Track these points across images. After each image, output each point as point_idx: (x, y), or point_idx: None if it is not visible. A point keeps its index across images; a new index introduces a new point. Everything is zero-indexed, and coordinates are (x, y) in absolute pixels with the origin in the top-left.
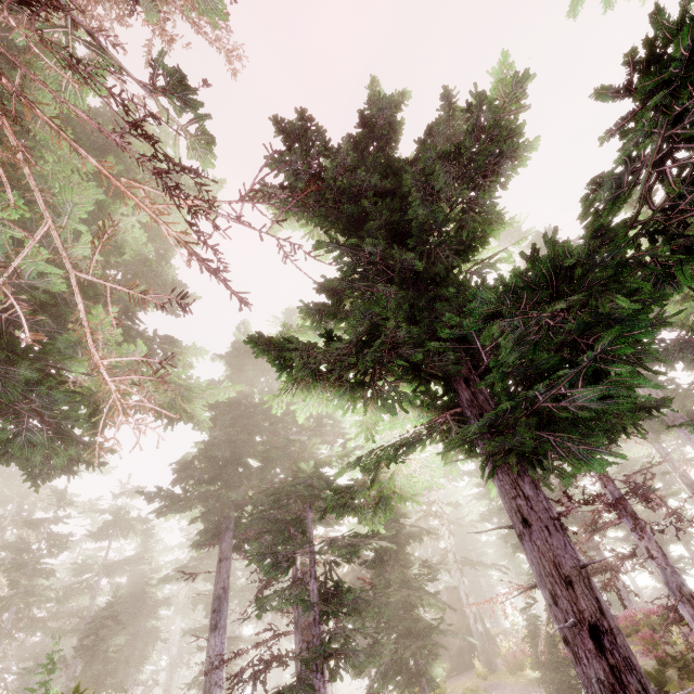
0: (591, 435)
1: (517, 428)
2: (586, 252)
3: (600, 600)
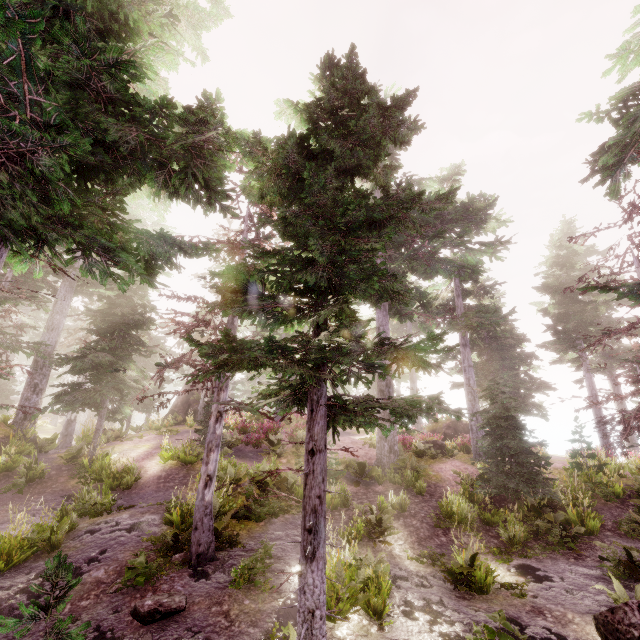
0: (117, 250)
1: None
2: None
3: None
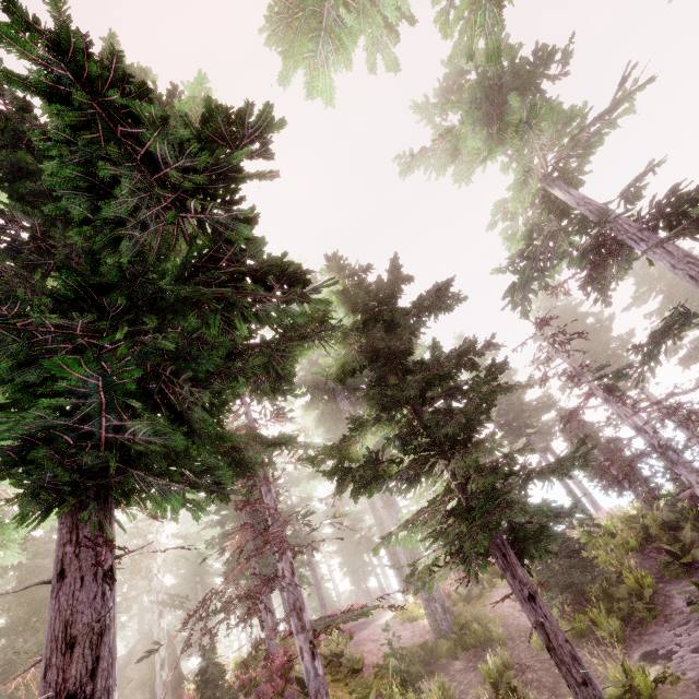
0: (217, 467)
1: (43, 463)
2: (116, 274)
3: (102, 658)
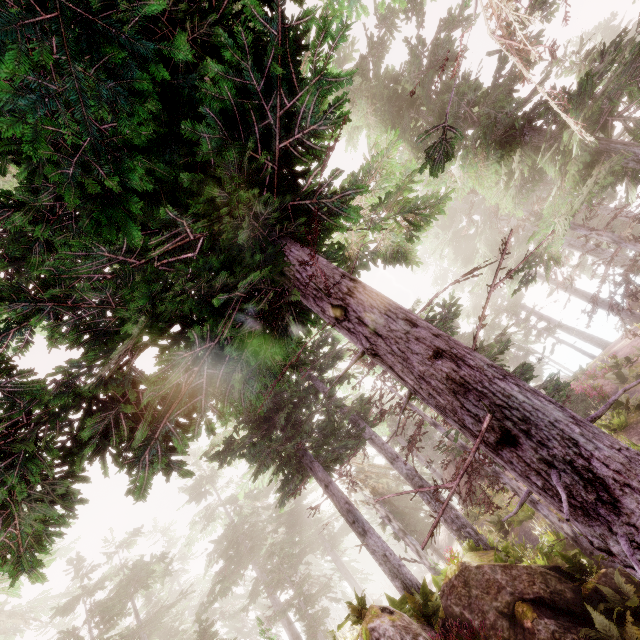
0: None
1: None
2: None
3: None
